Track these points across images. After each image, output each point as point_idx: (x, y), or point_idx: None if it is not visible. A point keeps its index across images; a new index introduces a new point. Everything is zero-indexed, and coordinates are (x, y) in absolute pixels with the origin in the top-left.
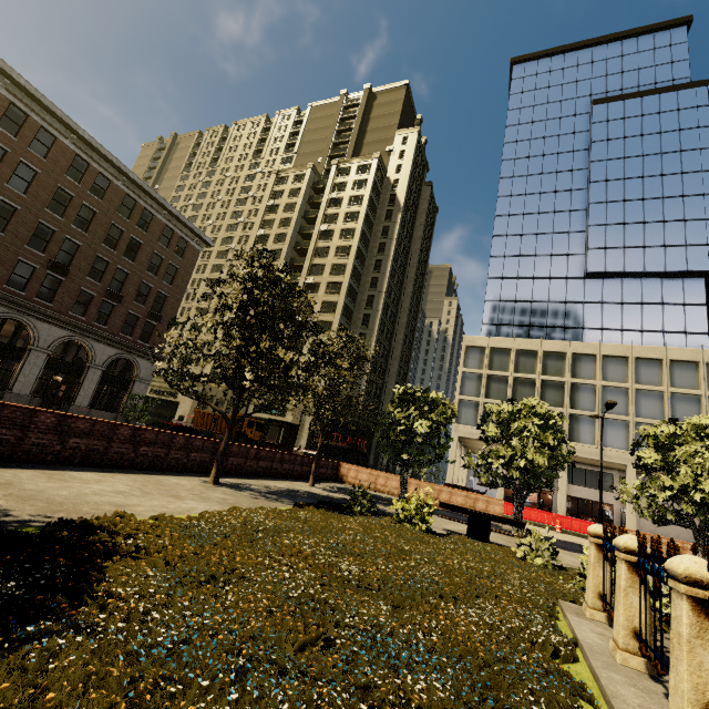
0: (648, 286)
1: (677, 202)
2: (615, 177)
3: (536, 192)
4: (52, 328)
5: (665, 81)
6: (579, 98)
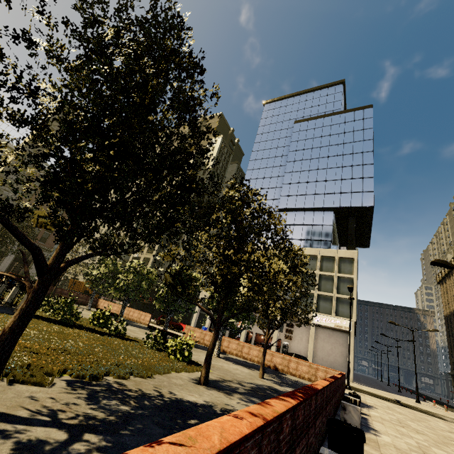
0: (307, 215)
1: (324, 171)
2: (298, 159)
3: (264, 167)
4: None
5: (329, 111)
6: (291, 120)
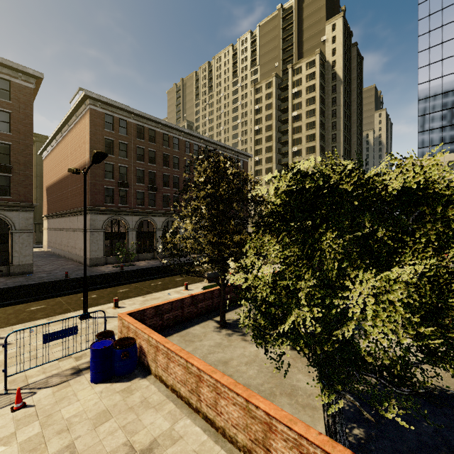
0: None
1: None
2: None
3: (451, 38)
4: None
5: None
6: None
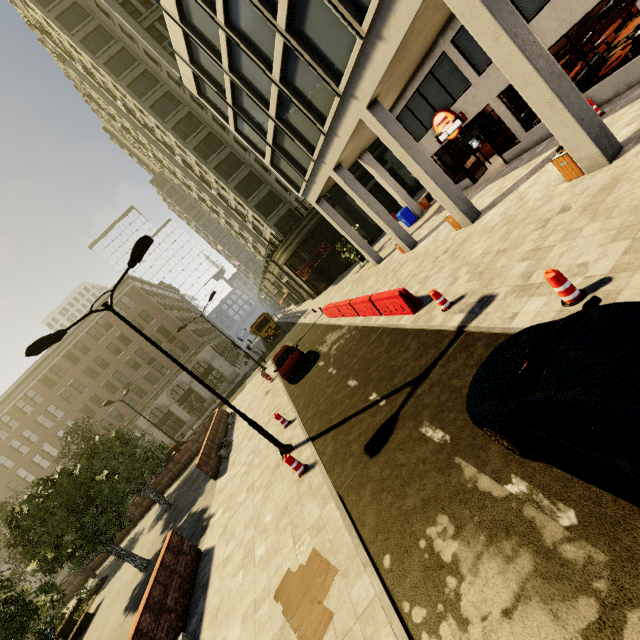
0: None
1: None
2: None
3: None
4: (161, 397)
5: None
6: None
